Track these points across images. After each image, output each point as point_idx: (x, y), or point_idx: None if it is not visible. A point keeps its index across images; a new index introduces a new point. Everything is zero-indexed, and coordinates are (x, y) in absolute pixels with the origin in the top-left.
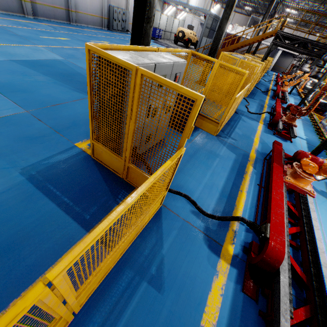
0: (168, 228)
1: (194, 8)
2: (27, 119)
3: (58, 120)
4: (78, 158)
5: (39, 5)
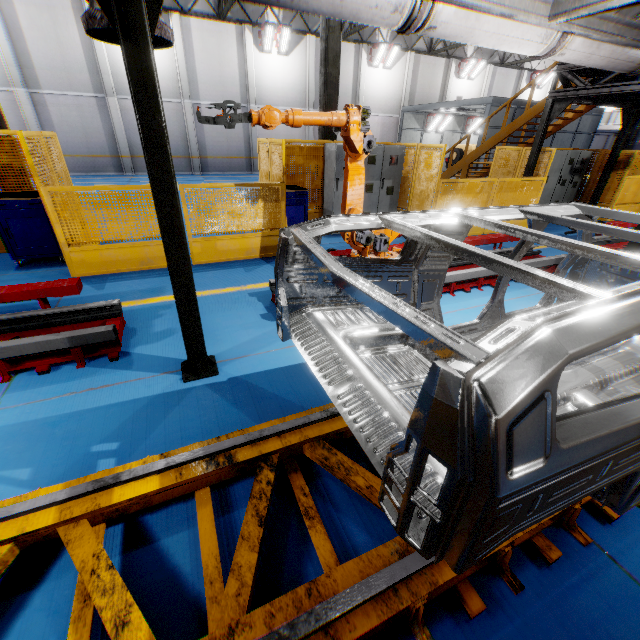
0: None
1: (463, 102)
2: None
3: None
4: None
5: (211, 159)
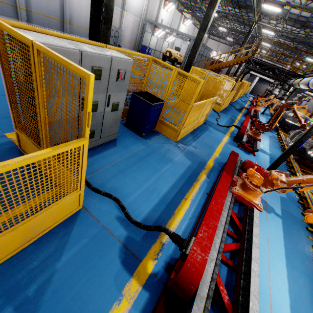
0: (78, 235)
1: (180, 32)
2: None
3: None
4: (2, 148)
5: (34, 14)
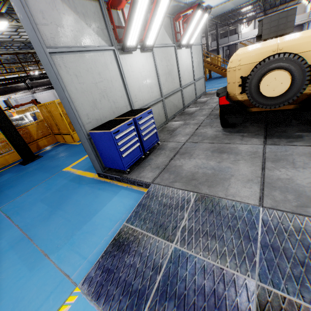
0: None
1: None
2: None
3: None
4: None
5: None
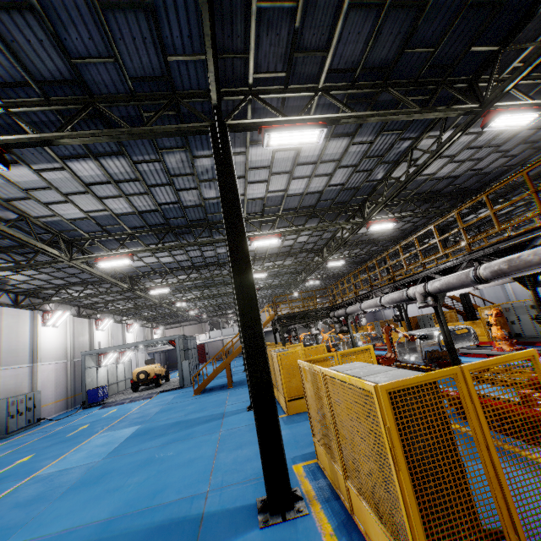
0: None
1: (154, 340)
2: None
3: None
4: None
5: None
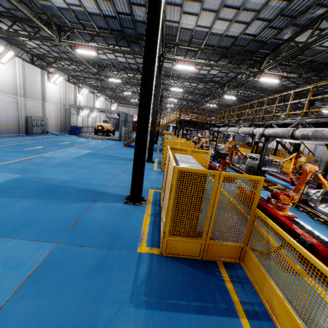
0: None
1: (109, 110)
2: (69, 251)
3: (97, 237)
4: (155, 261)
5: None
